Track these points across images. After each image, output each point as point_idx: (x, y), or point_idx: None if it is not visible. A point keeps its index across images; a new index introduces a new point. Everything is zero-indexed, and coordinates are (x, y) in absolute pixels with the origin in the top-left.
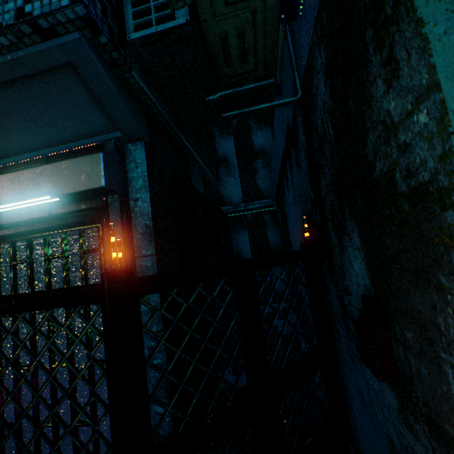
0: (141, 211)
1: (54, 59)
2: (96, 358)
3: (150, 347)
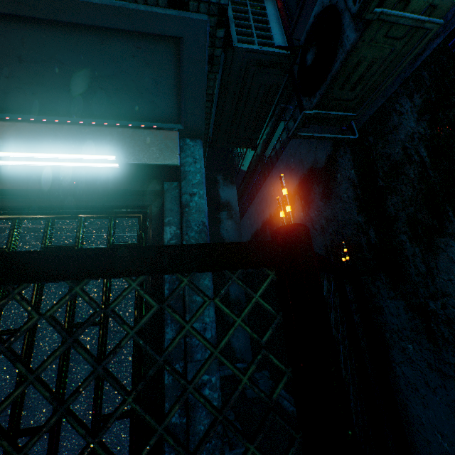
0: (197, 206)
1: (168, 28)
2: (64, 428)
3: (200, 383)
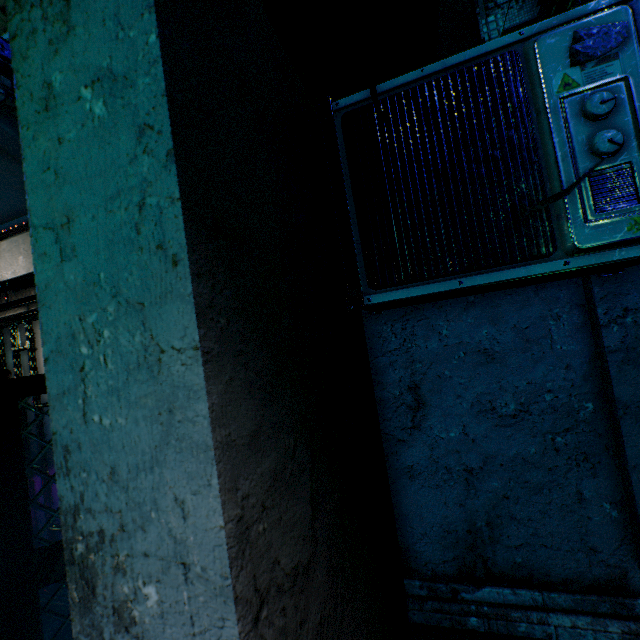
0: None
1: None
2: None
3: None
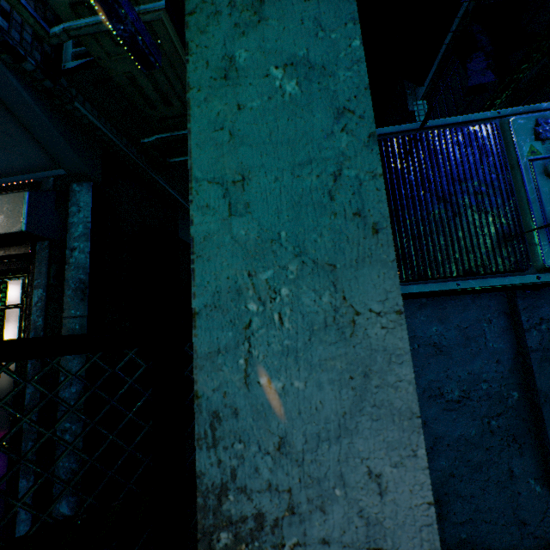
0: (77, 262)
1: None
2: None
3: (63, 429)
